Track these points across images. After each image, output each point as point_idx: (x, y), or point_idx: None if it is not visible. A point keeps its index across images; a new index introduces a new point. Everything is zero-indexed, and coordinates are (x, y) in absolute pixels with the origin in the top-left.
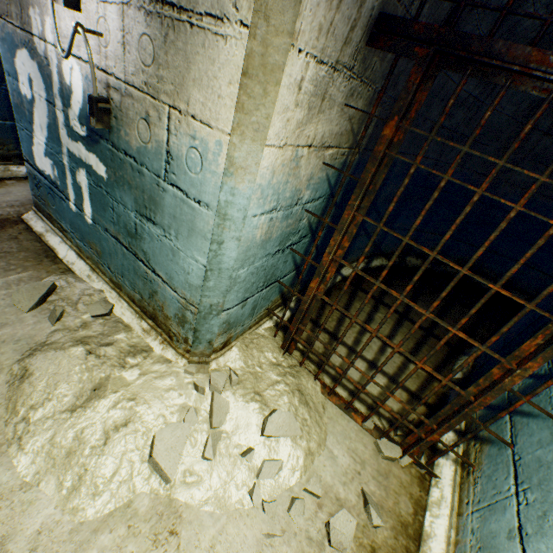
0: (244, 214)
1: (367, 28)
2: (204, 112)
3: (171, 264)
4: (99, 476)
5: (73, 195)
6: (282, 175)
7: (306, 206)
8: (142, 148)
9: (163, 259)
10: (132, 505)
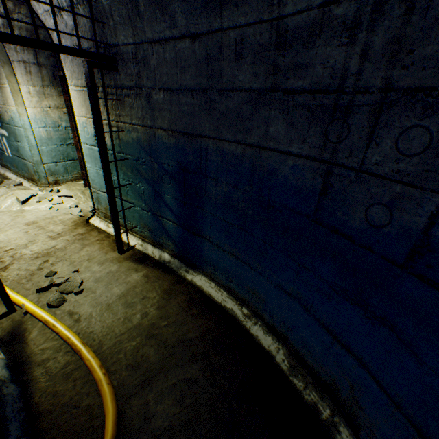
0: (30, 127)
1: (51, 76)
2: (12, 104)
3: (26, 153)
4: (3, 204)
5: (6, 149)
6: (42, 116)
7: (68, 128)
8: (9, 120)
9: (24, 153)
10: (12, 210)
